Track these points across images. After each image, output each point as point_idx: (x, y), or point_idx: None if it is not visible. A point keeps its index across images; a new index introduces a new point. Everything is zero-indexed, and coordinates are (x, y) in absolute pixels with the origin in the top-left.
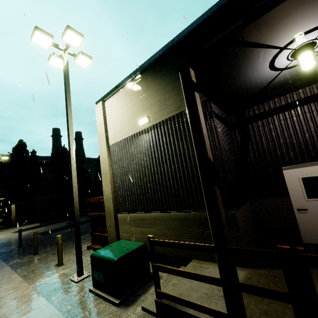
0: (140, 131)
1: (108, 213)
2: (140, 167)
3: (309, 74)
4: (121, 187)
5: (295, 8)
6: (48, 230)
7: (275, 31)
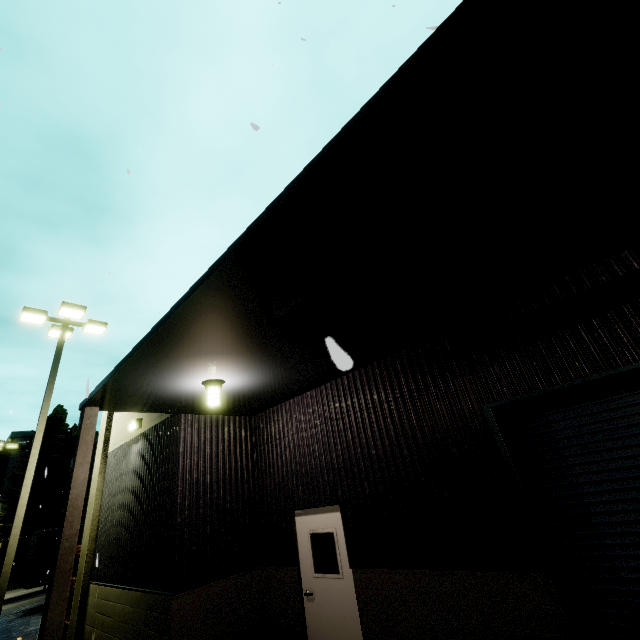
0: (133, 438)
1: (78, 581)
2: (123, 498)
3: (281, 386)
4: (103, 530)
5: (131, 377)
6: (41, 604)
7: (142, 384)
